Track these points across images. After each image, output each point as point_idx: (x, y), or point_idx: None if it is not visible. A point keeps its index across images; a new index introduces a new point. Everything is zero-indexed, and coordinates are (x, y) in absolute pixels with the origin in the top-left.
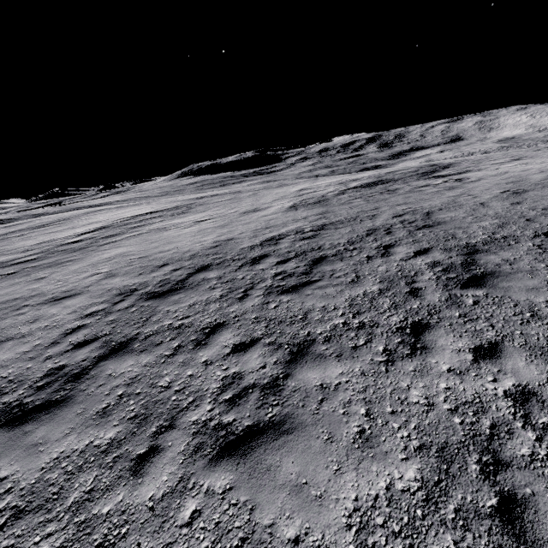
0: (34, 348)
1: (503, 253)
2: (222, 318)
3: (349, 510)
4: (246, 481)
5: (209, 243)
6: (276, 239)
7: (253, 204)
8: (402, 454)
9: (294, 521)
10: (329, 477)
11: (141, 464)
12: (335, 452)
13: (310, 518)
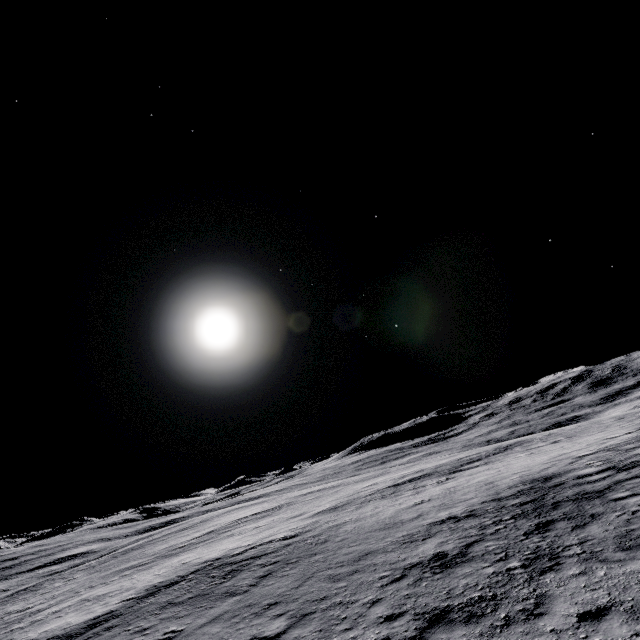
0: (91, 617)
1: (299, 563)
2: (158, 602)
3: None
4: None
5: (224, 551)
6: (252, 548)
7: (312, 506)
8: None
9: None
10: None
11: None
12: None
13: None
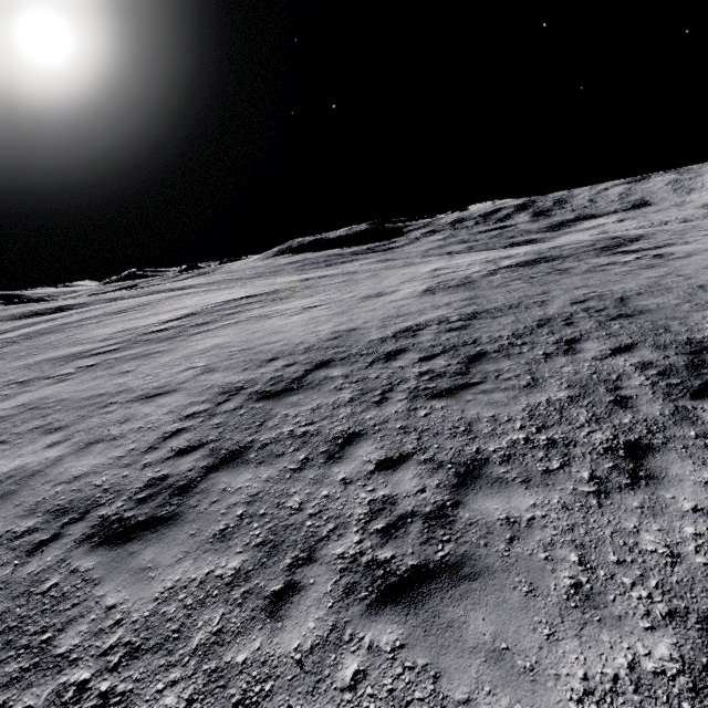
0: (129, 452)
1: None
2: (357, 427)
3: (578, 693)
4: (421, 638)
5: (326, 334)
6: (414, 330)
7: (374, 287)
8: (643, 621)
9: (499, 700)
10: (539, 643)
11: (278, 604)
12: (542, 610)
13: (521, 697)
